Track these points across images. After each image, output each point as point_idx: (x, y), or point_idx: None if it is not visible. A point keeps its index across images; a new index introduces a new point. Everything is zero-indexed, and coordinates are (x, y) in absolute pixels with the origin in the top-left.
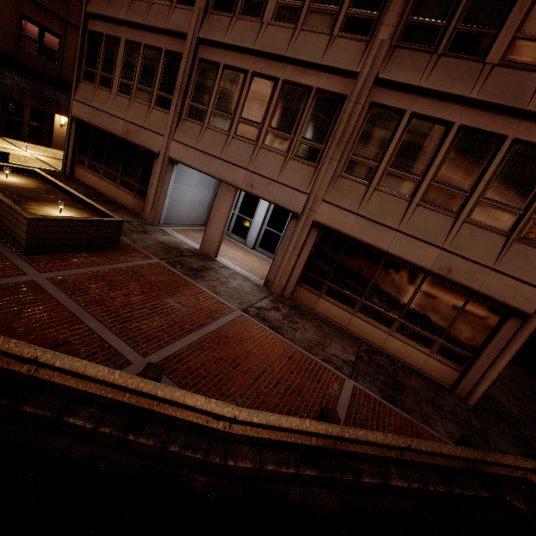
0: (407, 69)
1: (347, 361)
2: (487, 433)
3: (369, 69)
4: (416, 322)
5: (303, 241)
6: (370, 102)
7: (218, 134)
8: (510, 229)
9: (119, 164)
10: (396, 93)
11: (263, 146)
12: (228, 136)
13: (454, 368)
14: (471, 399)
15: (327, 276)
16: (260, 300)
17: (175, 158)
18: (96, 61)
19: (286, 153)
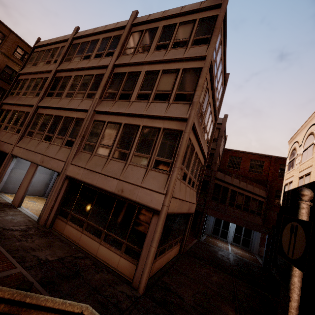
0: (105, 106)
1: (42, 259)
2: (128, 312)
3: (92, 108)
4: (113, 231)
5: (60, 187)
6: (94, 120)
7: (36, 141)
8: (147, 165)
9: None
10: (103, 115)
11: (53, 143)
12: (40, 141)
13: (134, 263)
14: (140, 287)
15: (71, 208)
16: (17, 226)
17: (14, 154)
18: None
19: (61, 145)
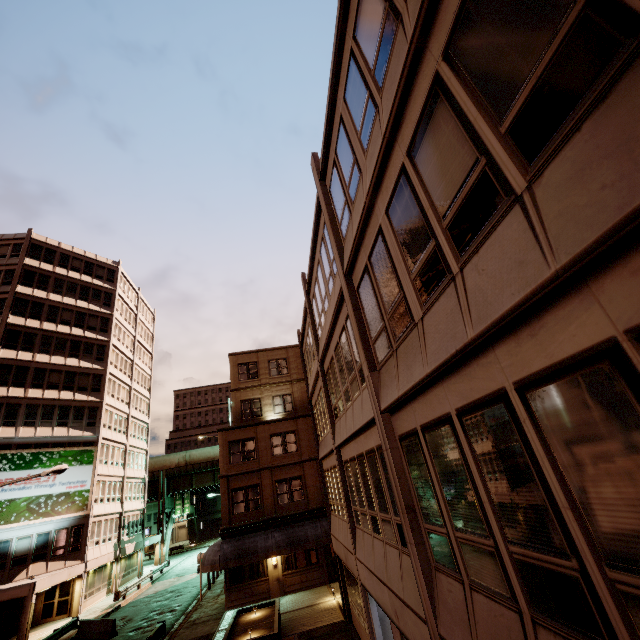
0: (388, 386)
1: None
2: None
3: (375, 407)
4: None
5: None
6: (398, 437)
7: (368, 536)
8: None
9: (358, 598)
10: (402, 413)
11: (386, 540)
12: (371, 537)
13: None
14: None
15: None
16: None
17: (362, 583)
18: (329, 492)
19: (397, 544)
